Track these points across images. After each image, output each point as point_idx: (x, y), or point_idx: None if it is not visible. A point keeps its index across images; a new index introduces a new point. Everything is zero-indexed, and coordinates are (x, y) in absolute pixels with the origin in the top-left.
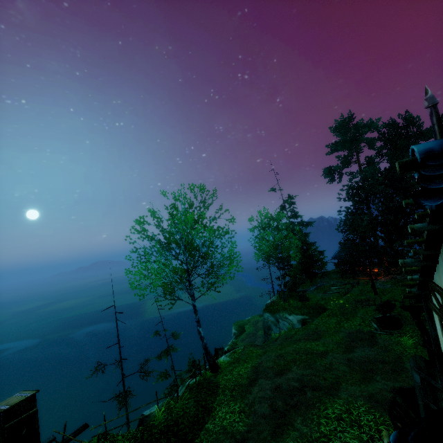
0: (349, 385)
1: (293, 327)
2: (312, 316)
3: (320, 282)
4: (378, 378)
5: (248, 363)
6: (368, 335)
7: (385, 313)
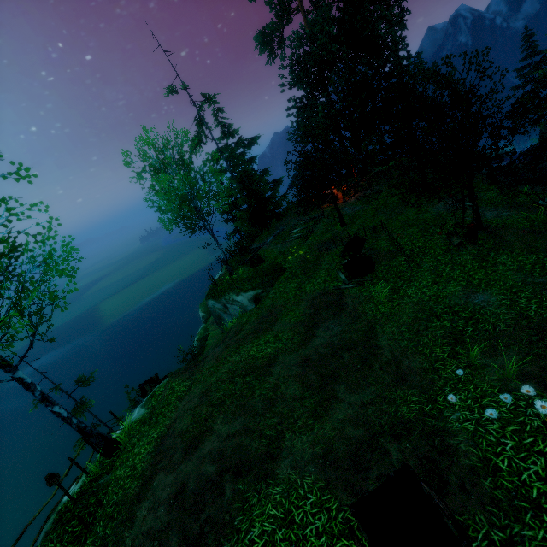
0: (297, 436)
1: (246, 310)
2: (267, 287)
3: (280, 226)
4: (341, 391)
5: (156, 428)
6: (335, 295)
7: (352, 257)
